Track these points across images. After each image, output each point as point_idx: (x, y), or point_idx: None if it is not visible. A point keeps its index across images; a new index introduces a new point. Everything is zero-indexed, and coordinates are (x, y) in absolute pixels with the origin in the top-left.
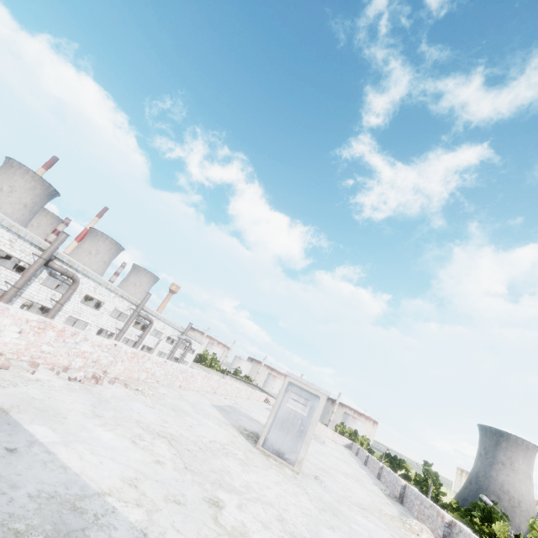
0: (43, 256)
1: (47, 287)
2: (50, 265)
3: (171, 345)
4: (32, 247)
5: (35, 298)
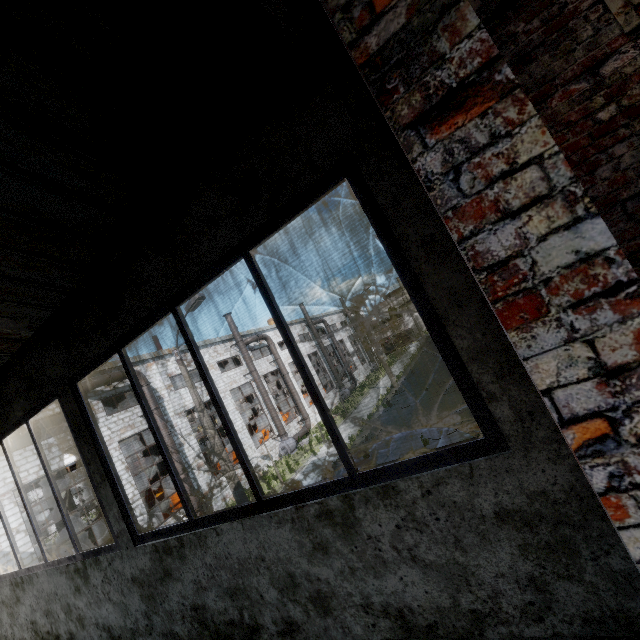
0: (238, 340)
1: (259, 359)
2: (246, 343)
3: (348, 327)
4: (225, 344)
5: (264, 371)
